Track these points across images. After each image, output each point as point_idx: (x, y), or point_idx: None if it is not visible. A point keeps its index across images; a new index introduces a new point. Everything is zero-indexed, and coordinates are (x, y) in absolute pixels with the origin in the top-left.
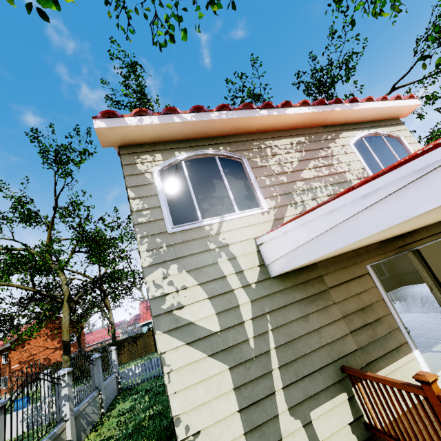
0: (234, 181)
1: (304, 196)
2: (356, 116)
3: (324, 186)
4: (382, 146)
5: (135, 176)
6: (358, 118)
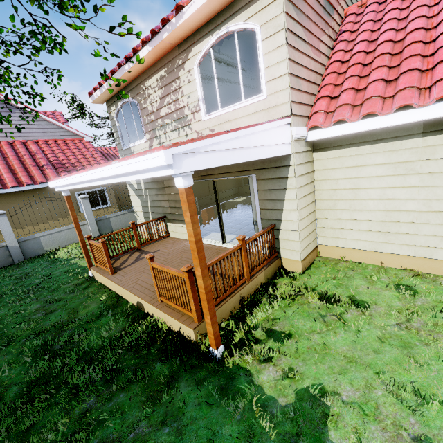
0: (137, 120)
1: (160, 132)
2: (197, 21)
3: (171, 122)
4: (230, 55)
5: (112, 120)
6: (202, 18)
